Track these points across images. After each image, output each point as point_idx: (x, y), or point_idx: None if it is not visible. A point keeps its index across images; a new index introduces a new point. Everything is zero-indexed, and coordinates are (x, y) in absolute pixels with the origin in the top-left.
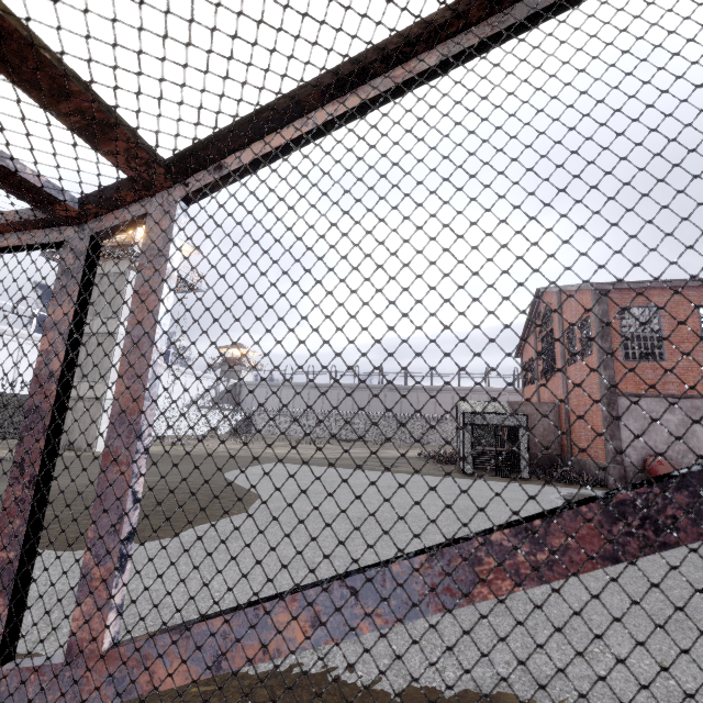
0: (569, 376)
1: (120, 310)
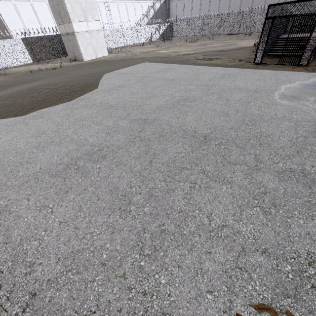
0: None
1: None
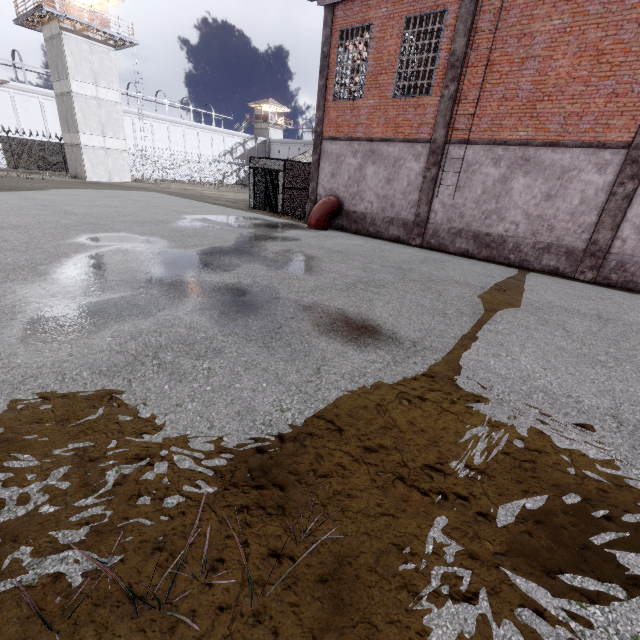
0: None
1: (67, 71)
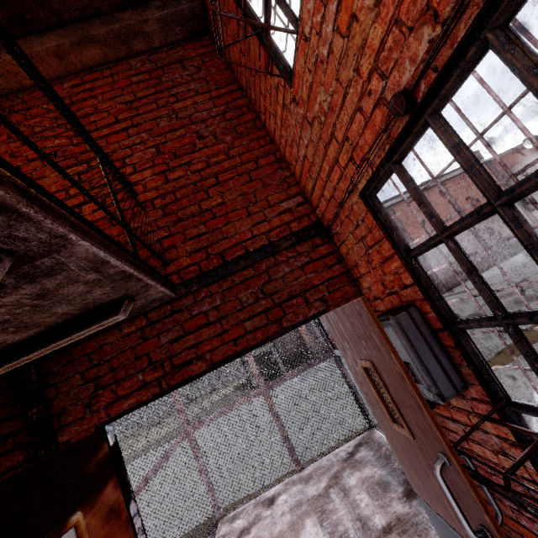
0: None
1: None
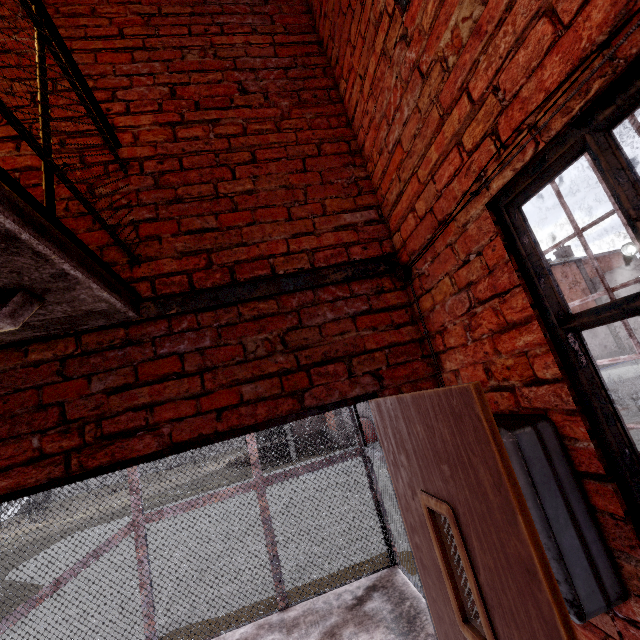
0: None
1: None
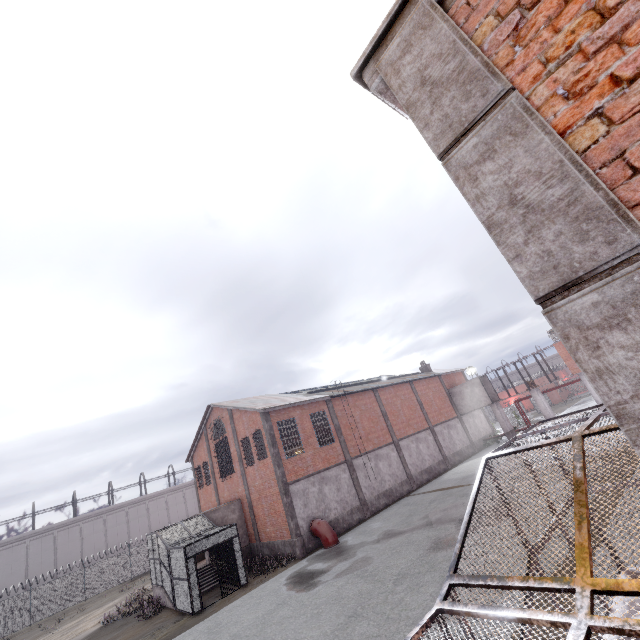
0: (249, 475)
1: None
